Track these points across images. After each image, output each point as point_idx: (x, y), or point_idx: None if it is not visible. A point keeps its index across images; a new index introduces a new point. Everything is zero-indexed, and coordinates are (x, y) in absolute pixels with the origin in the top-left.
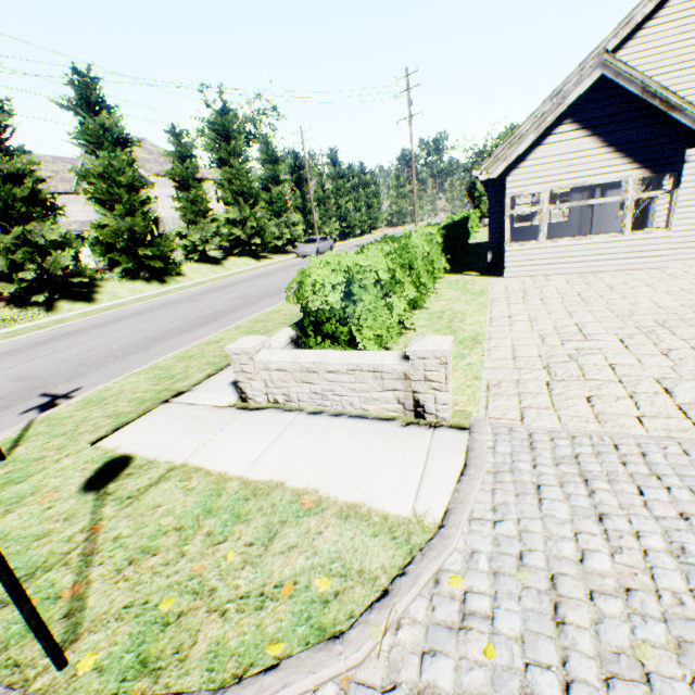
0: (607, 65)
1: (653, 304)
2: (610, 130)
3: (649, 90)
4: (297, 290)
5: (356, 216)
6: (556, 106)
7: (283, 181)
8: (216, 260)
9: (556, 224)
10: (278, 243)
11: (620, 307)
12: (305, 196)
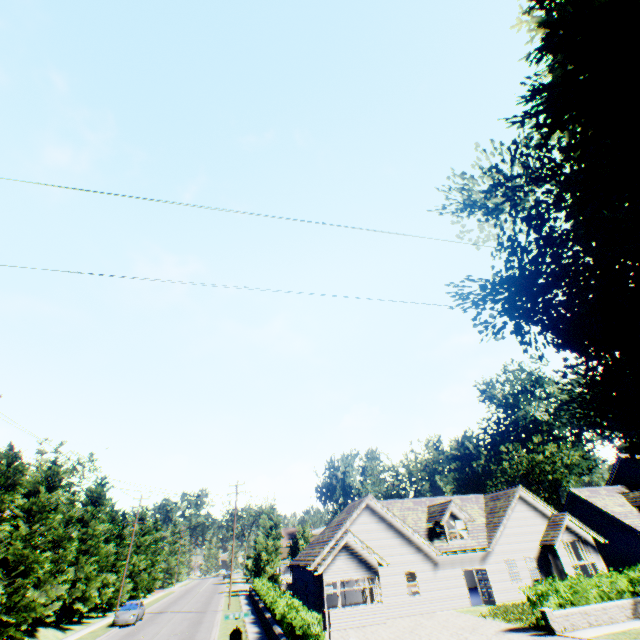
0: (351, 533)
1: (388, 636)
2: (355, 556)
3: (364, 544)
4: (302, 626)
5: (145, 575)
6: (338, 545)
7: (114, 539)
8: (31, 629)
9: (328, 594)
10: (83, 608)
11: (379, 638)
12: (120, 552)
